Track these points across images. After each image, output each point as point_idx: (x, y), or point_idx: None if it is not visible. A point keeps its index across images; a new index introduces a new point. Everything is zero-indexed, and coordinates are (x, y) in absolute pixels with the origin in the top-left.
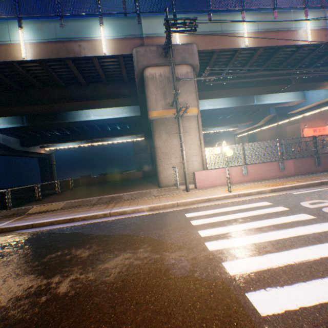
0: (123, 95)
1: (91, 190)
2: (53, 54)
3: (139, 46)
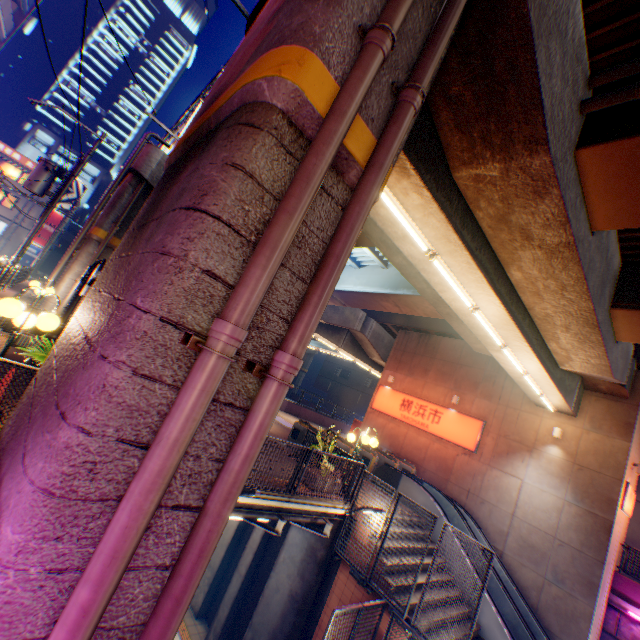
0: None
1: None
2: None
3: None
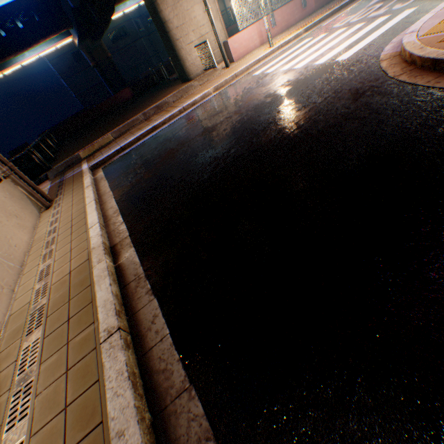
0: None
1: (98, 130)
2: None
3: None
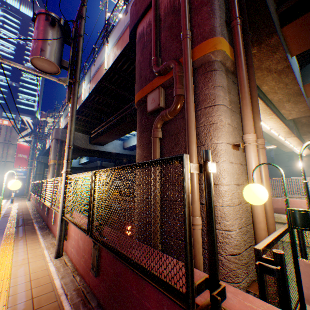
0: None
1: None
2: None
3: None
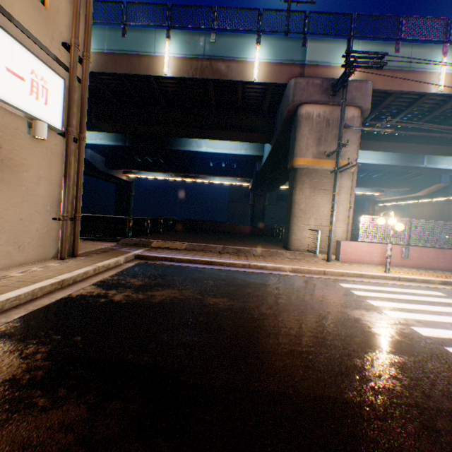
0: (255, 129)
1: (197, 236)
2: (196, 73)
3: (297, 75)
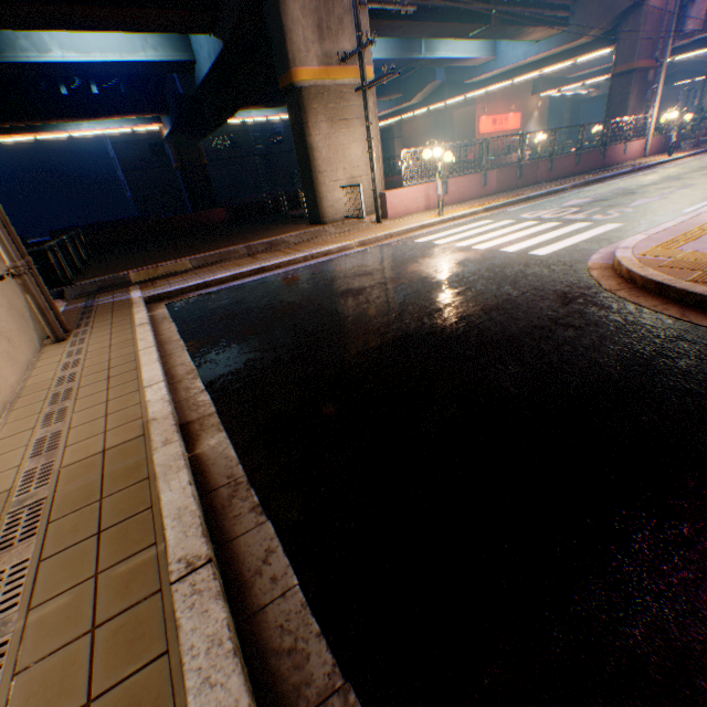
0: (182, 1)
1: (164, 249)
2: None
3: None
